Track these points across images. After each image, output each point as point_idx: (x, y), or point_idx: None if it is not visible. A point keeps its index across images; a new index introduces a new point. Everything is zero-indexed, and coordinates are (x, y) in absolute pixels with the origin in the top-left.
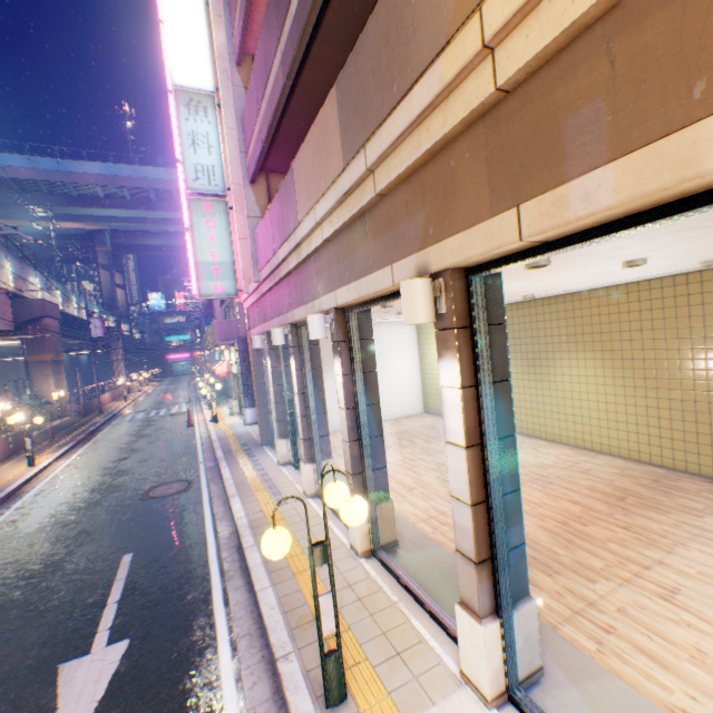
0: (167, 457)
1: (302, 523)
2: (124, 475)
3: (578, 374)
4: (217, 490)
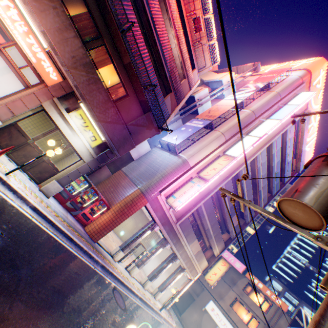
0: (78, 272)
1: (140, 287)
2: (101, 312)
3: (131, 224)
4: (123, 287)
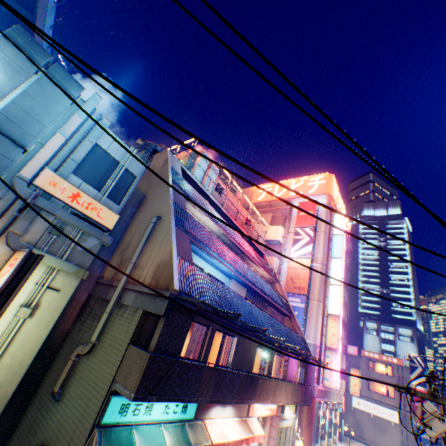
0: None
1: None
2: None
3: None
4: None
